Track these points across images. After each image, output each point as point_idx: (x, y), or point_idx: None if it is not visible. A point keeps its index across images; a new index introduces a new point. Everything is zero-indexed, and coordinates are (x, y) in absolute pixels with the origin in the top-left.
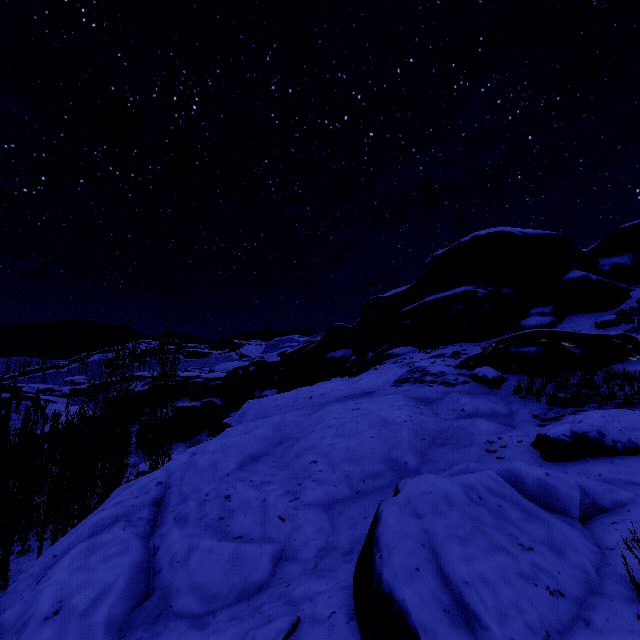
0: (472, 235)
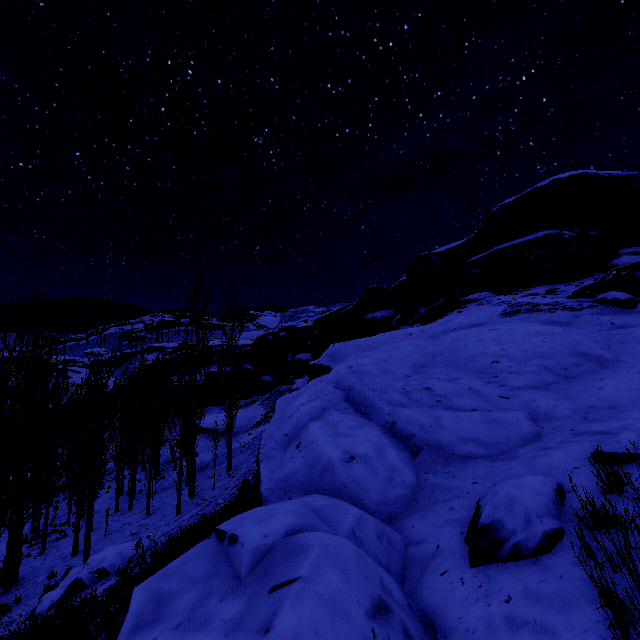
0: (551, 179)
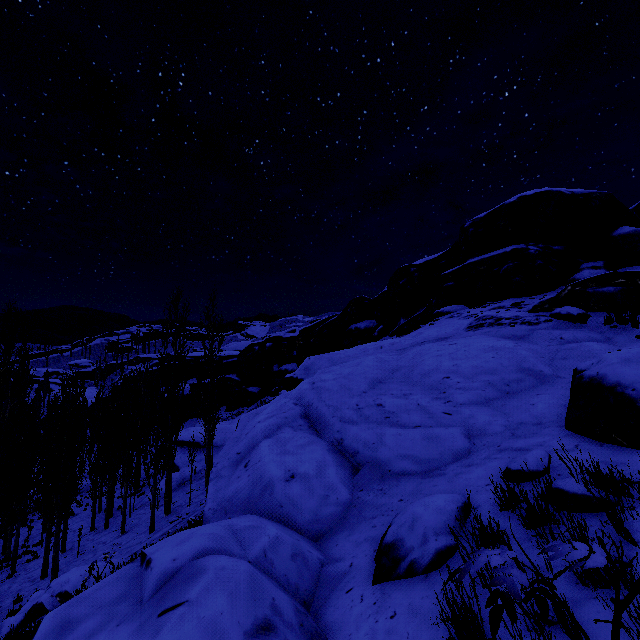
0: (518, 196)
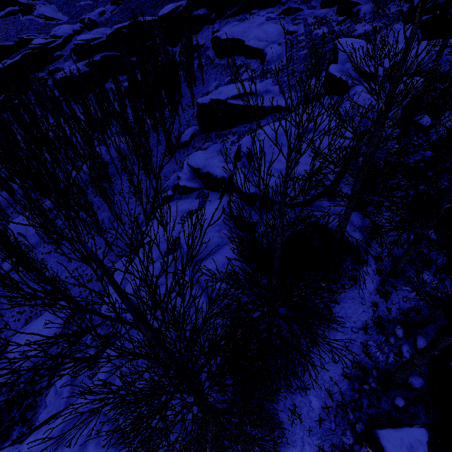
0: None
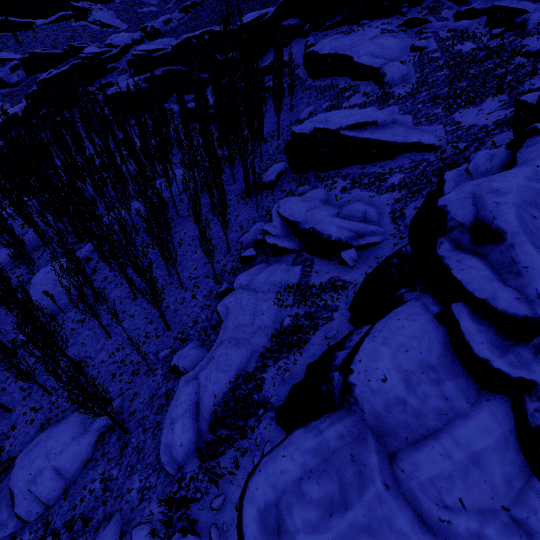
0: None
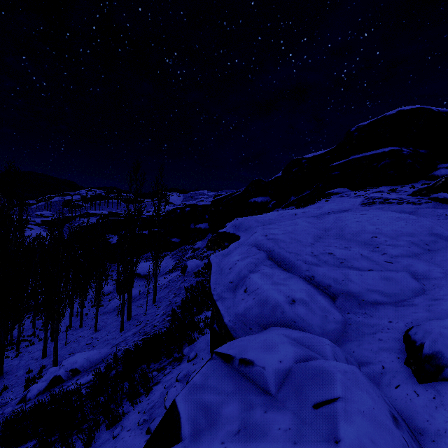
0: (397, 110)
